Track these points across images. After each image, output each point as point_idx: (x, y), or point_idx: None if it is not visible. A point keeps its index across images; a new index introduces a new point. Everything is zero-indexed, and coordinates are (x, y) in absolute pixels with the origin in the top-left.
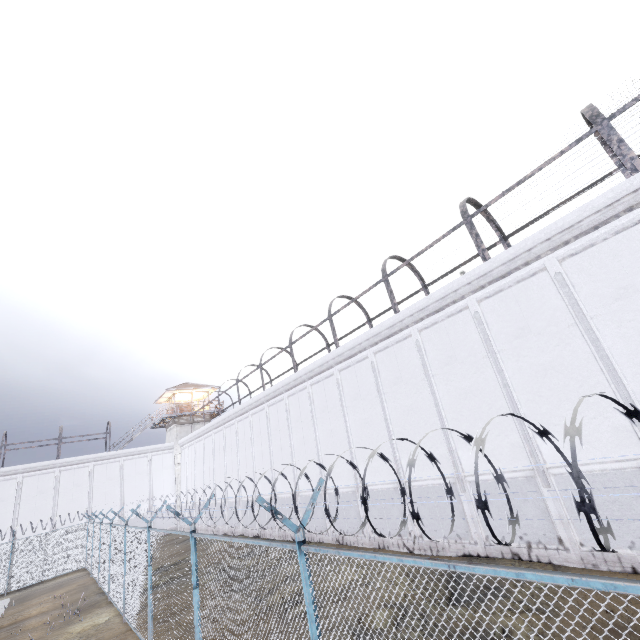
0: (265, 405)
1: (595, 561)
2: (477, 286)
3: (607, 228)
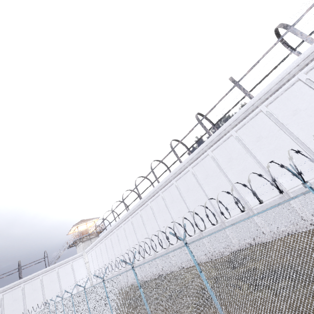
0: (129, 218)
1: (276, 236)
2: (210, 146)
3: (248, 118)
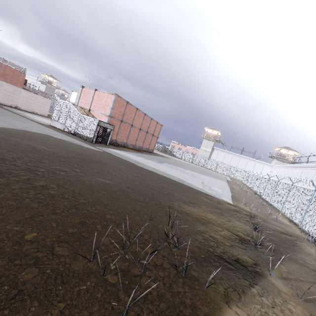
0: (303, 168)
1: None
2: None
3: None
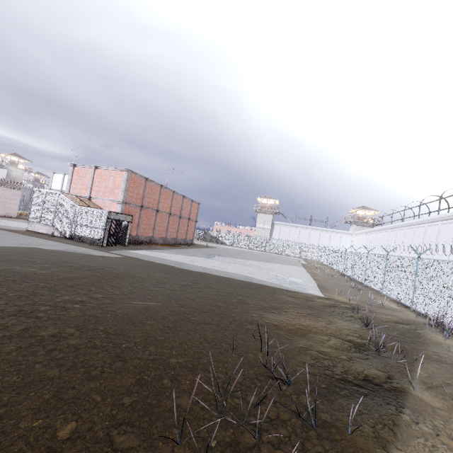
0: (389, 230)
1: None
2: None
3: None
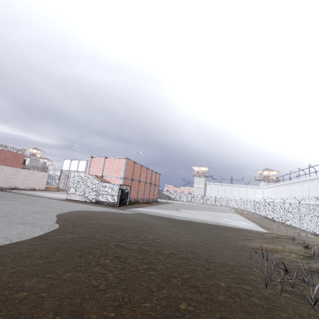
0: (290, 185)
1: None
2: None
3: None
